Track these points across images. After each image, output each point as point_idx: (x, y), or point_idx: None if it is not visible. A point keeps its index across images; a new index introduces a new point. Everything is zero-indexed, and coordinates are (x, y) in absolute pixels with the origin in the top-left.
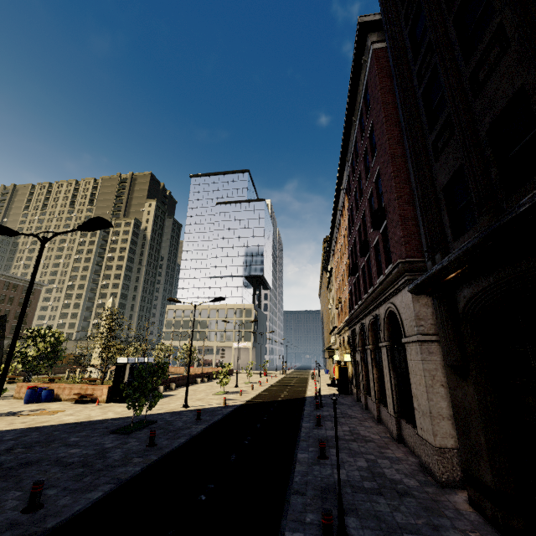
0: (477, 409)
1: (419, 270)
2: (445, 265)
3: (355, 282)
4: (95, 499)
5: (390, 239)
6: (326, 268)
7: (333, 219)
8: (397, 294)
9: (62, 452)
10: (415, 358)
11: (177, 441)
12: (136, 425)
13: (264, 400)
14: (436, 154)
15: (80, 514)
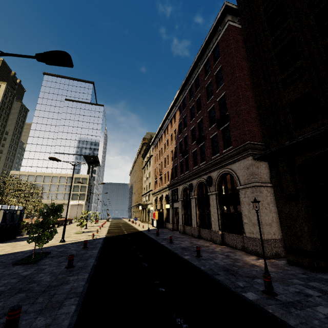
0: (303, 214)
1: (255, 149)
2: (300, 140)
3: (181, 161)
4: (75, 312)
5: (232, 133)
6: (144, 155)
7: (162, 124)
8: (234, 163)
9: None
10: (250, 195)
11: (89, 262)
12: (33, 256)
13: (117, 234)
14: (285, 86)
15: (74, 327)
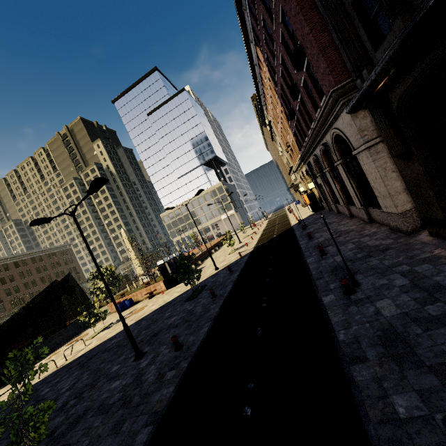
0: (424, 176)
1: (350, 90)
2: (374, 78)
3: (296, 124)
4: (207, 331)
5: (316, 74)
6: (264, 123)
7: (254, 76)
8: (337, 119)
9: (168, 322)
10: (367, 161)
11: (227, 288)
12: (196, 292)
13: (265, 242)
14: None
15: (205, 339)
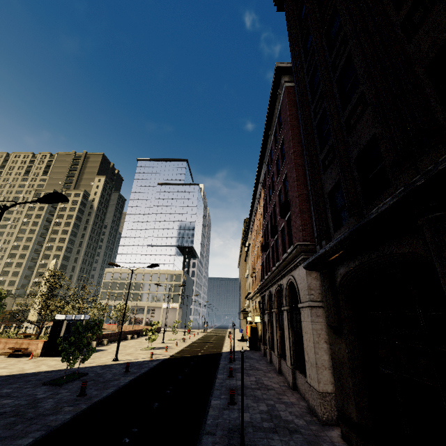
0: (348, 360)
1: (311, 251)
2: (327, 249)
3: (266, 257)
4: (26, 445)
5: (292, 226)
6: (245, 243)
7: (252, 205)
8: (296, 269)
9: None
10: (307, 319)
11: (106, 391)
12: (68, 377)
13: (186, 355)
14: (324, 168)
15: None
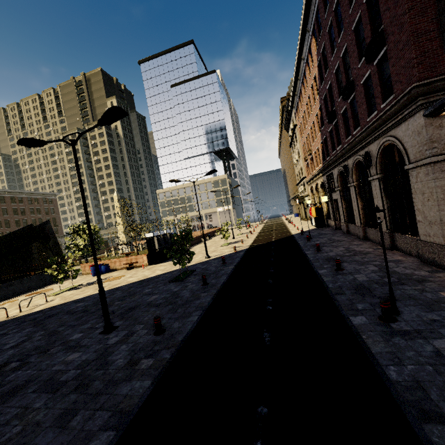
0: None
1: (434, 91)
2: None
3: (331, 130)
4: (196, 320)
5: (392, 67)
6: (287, 127)
7: (296, 72)
8: (399, 125)
9: (147, 299)
10: (424, 179)
11: (221, 279)
12: (183, 274)
13: (262, 243)
14: None
15: (194, 330)
